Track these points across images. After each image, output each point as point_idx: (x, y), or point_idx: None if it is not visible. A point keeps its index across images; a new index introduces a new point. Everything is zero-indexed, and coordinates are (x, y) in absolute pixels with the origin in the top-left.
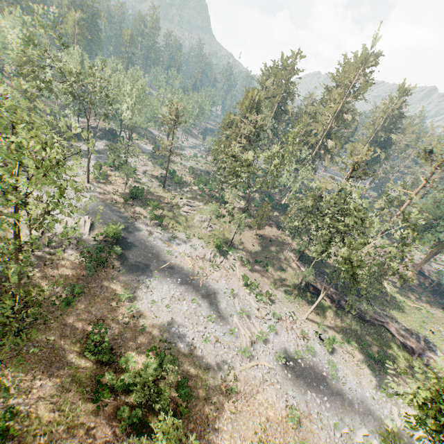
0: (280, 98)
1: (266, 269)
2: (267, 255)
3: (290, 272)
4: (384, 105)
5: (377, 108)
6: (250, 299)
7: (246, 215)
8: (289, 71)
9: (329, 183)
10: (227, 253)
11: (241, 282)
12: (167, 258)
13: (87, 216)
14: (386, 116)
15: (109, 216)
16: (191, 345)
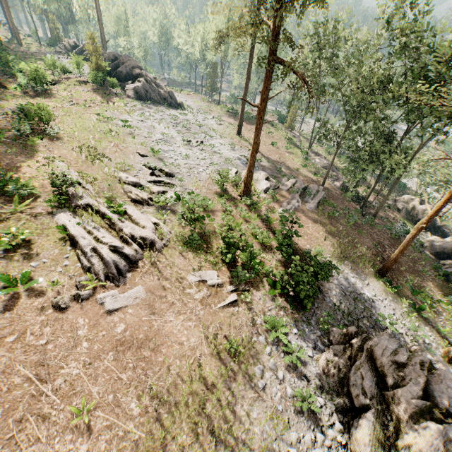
0: None
1: None
2: None
3: None
4: None
5: None
6: None
7: None
8: None
9: None
10: None
11: None
12: None
13: None
14: None
15: None
16: (409, 186)
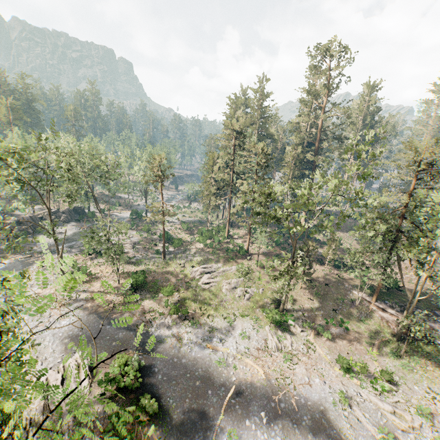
0: (258, 124)
1: (345, 328)
2: (333, 306)
3: (374, 321)
4: (359, 104)
5: (352, 110)
6: (370, 396)
7: (277, 260)
8: (259, 96)
9: (397, 195)
10: (287, 324)
11: (336, 369)
12: (223, 375)
13: (79, 354)
14: (363, 114)
15: (111, 334)
16: None
